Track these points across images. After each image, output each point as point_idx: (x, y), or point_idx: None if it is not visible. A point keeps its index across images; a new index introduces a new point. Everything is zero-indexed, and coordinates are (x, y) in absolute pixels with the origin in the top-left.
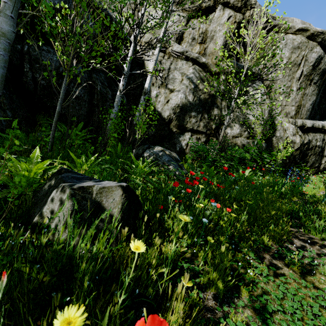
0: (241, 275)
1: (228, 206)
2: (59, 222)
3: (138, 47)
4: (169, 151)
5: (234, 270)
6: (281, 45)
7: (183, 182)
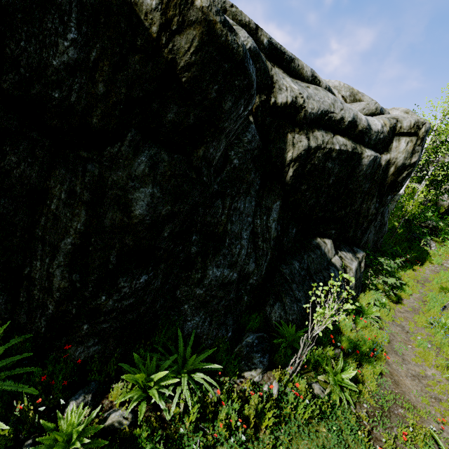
0: None
1: None
2: None
3: None
4: None
5: None
6: (448, 157)
7: None
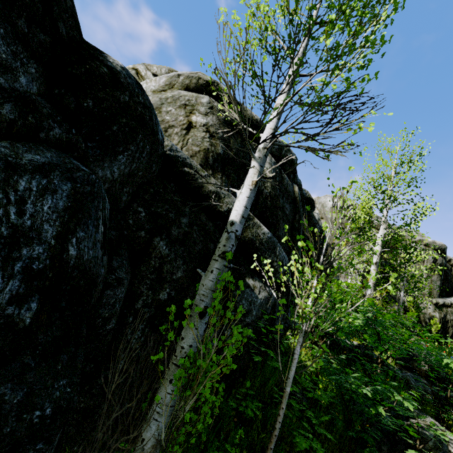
0: None
1: None
2: None
3: None
4: None
5: None
6: None
7: None
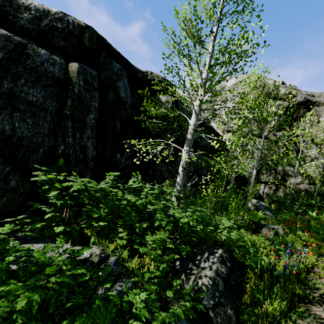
0: (323, 254)
1: (310, 234)
2: (272, 236)
3: (218, 130)
4: (260, 201)
5: (320, 253)
6: (323, 115)
7: (280, 222)
